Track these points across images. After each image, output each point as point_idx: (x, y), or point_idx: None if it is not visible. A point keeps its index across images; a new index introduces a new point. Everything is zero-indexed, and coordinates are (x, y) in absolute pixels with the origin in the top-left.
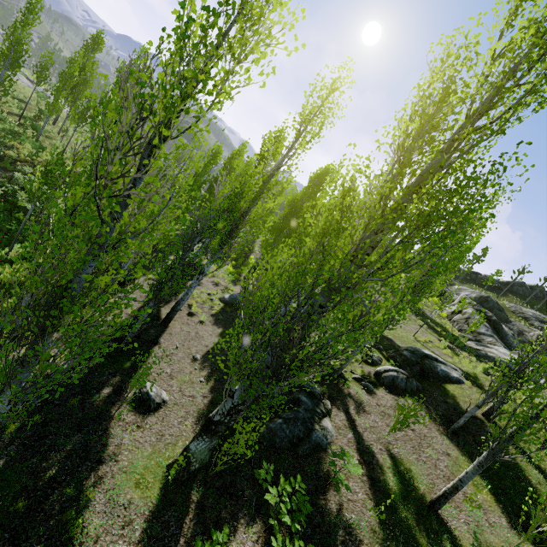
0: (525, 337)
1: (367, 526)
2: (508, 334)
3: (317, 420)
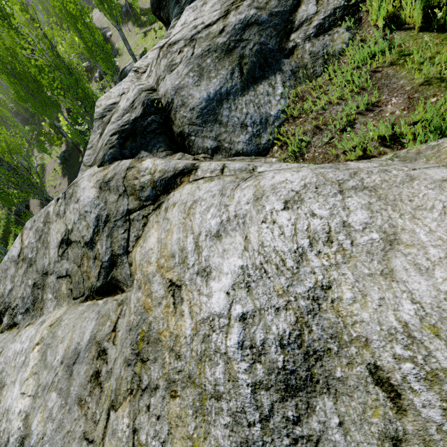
0: None
1: None
2: None
3: None
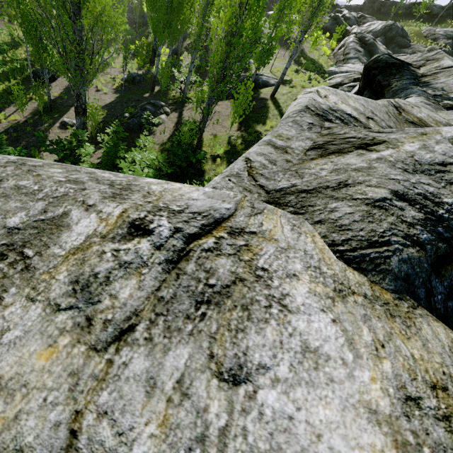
0: None
1: (161, 140)
2: None
3: (156, 116)
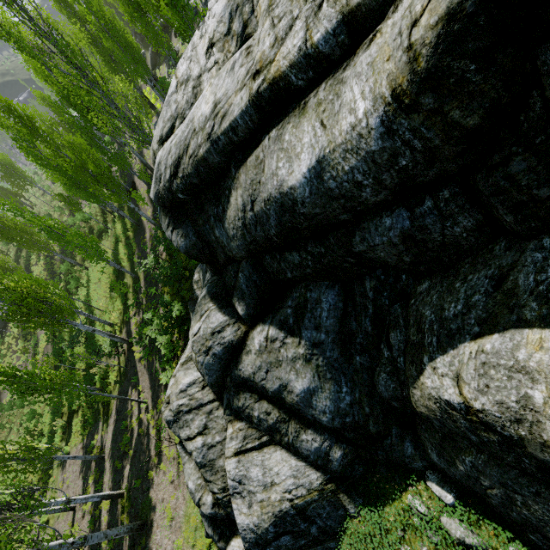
0: None
1: None
2: None
3: None
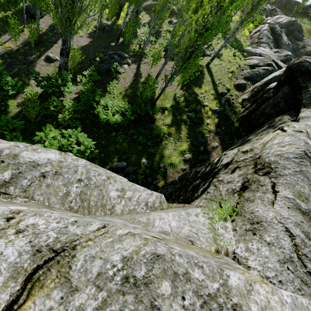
0: (305, 49)
1: (123, 87)
2: (285, 44)
3: (120, 65)
